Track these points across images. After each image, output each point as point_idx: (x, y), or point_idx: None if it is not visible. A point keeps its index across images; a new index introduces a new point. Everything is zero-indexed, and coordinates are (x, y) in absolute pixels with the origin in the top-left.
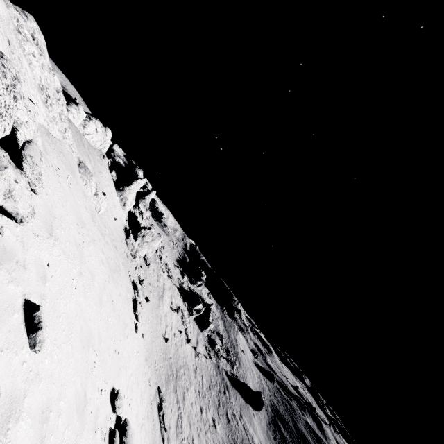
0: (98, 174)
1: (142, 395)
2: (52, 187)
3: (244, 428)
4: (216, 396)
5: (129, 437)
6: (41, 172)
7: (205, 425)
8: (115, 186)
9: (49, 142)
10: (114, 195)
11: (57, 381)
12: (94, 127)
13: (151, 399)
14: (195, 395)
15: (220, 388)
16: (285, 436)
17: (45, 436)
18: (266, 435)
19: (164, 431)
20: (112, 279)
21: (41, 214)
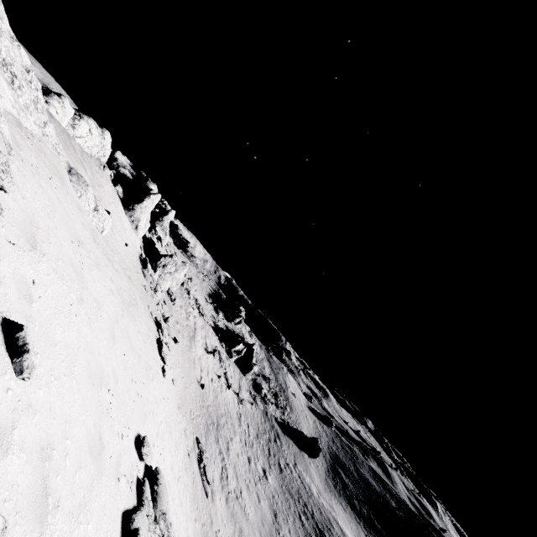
0: (99, 188)
1: (177, 446)
2: (31, 191)
3: (300, 477)
4: (265, 445)
5: (162, 486)
6: (13, 169)
7: (254, 476)
8: (123, 205)
9: (22, 136)
10: (123, 215)
11: (59, 417)
12: (87, 127)
13: (189, 451)
14: (241, 445)
15: (269, 437)
16: (346, 482)
17: (48, 475)
18: (324, 483)
19: (206, 484)
20: (126, 313)
21: (17, 220)
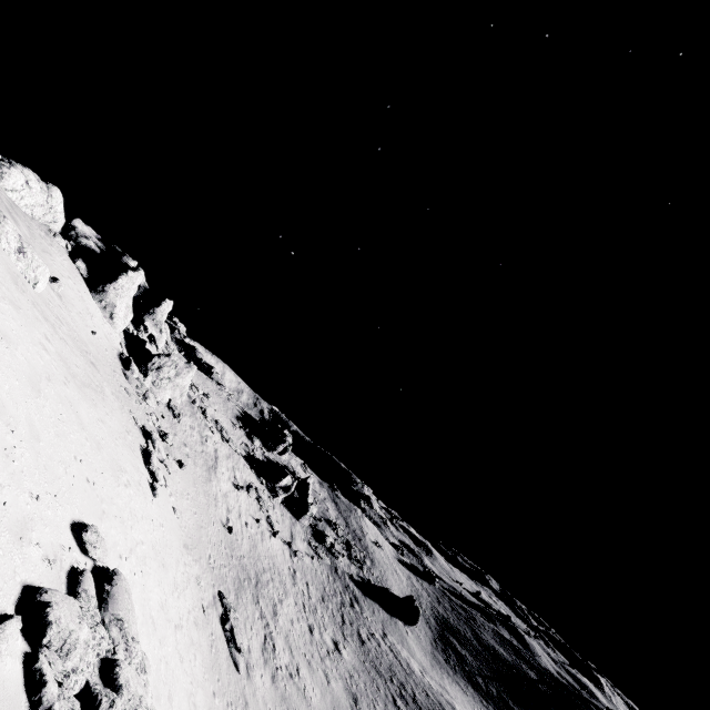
0: (43, 253)
1: (178, 589)
2: None
3: (392, 651)
4: (336, 611)
5: (119, 588)
6: None
7: (319, 650)
8: (88, 287)
9: None
10: (87, 298)
11: None
12: (22, 178)
13: (204, 606)
14: (296, 609)
15: (343, 600)
16: (463, 654)
17: None
18: (431, 658)
19: (236, 652)
20: (76, 388)
21: None
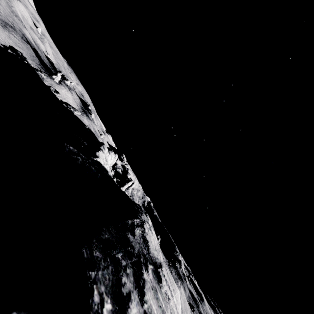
0: None
1: None
2: None
3: None
4: None
5: None
6: None
7: None
8: None
9: None
10: None
11: None
12: (110, 157)
13: None
14: None
15: None
16: None
17: None
18: None
19: None
20: None
21: None
